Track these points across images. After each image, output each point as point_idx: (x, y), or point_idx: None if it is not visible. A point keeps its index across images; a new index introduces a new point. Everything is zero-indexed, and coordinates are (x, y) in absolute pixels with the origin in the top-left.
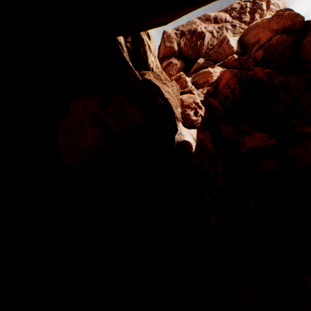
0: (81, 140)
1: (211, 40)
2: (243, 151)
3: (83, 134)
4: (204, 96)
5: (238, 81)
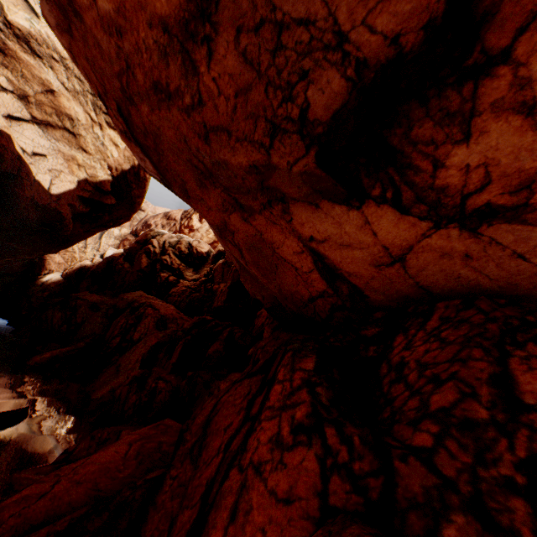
0: None
1: None
2: None
3: None
4: (96, 264)
5: (110, 261)
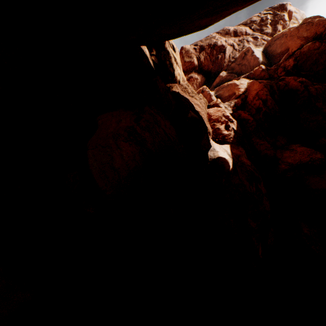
0: (116, 158)
1: (233, 53)
2: (284, 167)
3: (118, 151)
4: (232, 109)
5: (269, 92)
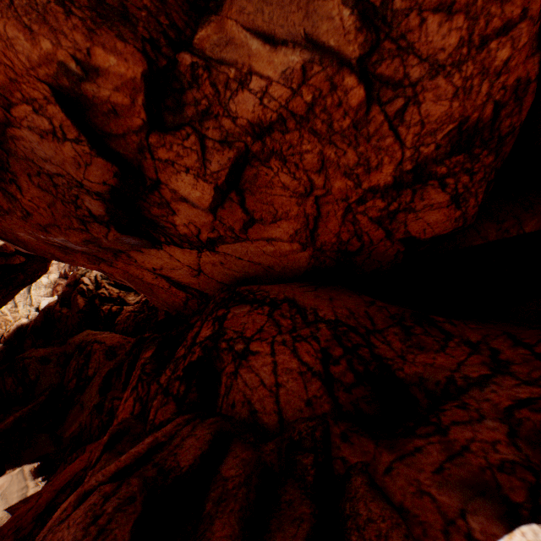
0: None
1: None
2: None
3: None
4: (34, 320)
5: (47, 312)
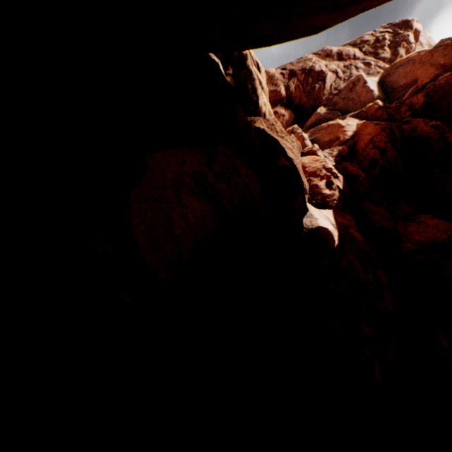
0: (177, 220)
1: (335, 82)
2: (409, 247)
3: (180, 208)
4: (335, 160)
5: (389, 138)
